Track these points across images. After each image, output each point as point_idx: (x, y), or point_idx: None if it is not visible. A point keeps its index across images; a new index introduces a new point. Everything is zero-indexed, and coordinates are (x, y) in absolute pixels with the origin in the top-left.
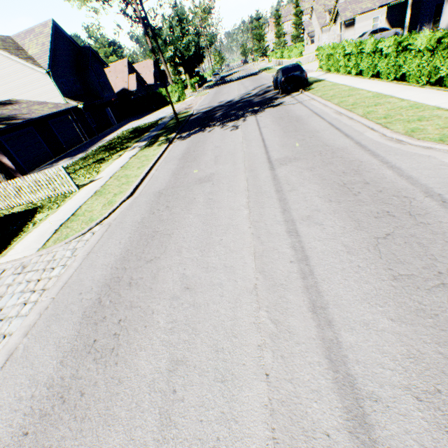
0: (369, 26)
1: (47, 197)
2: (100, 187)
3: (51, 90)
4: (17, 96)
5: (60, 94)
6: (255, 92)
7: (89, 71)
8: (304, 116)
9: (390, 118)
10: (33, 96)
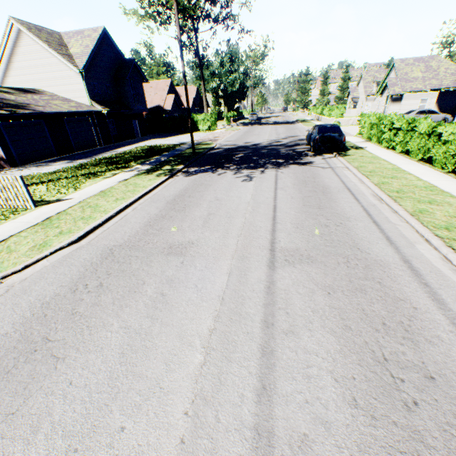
0: (416, 106)
1: None
2: (56, 214)
3: (79, 90)
4: (45, 88)
5: (87, 96)
6: (286, 141)
7: (126, 82)
8: (334, 188)
9: None
10: (60, 91)
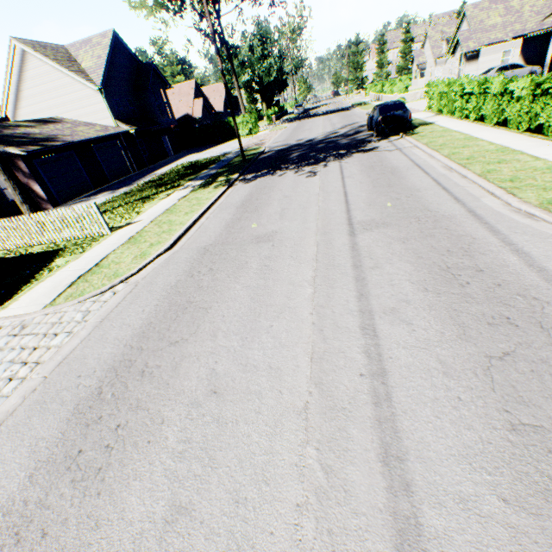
0: (497, 61)
1: (74, 237)
2: (136, 233)
3: (101, 110)
4: (62, 114)
5: (111, 116)
6: (344, 131)
7: (149, 92)
8: (403, 168)
9: (519, 182)
10: (80, 116)
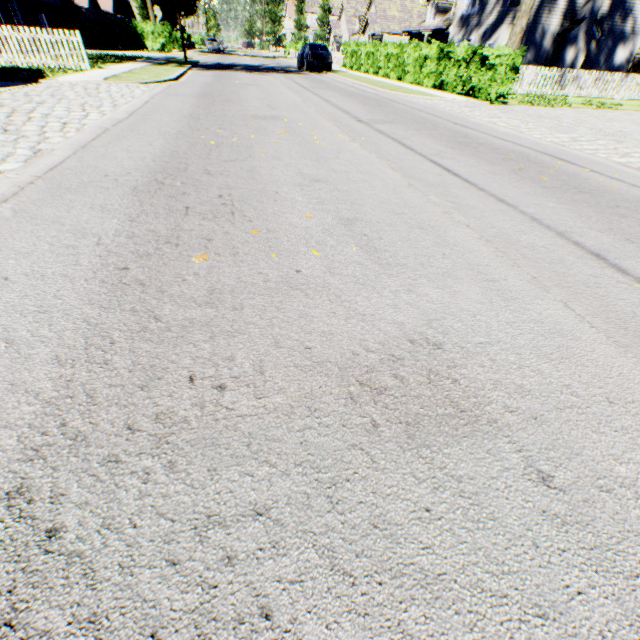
0: None
1: (43, 66)
2: (126, 72)
3: None
4: None
5: None
6: (276, 66)
7: None
8: (328, 81)
9: (385, 87)
10: None
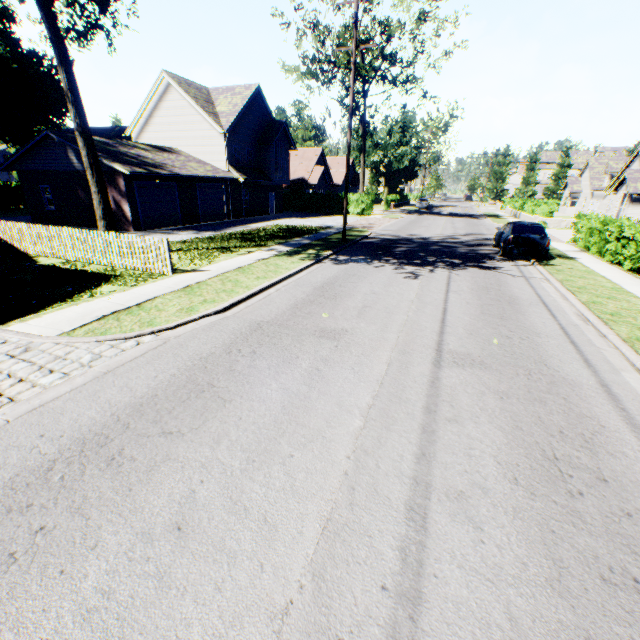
0: None
1: (134, 267)
2: (196, 283)
3: (219, 152)
4: (181, 147)
5: (226, 160)
6: (465, 239)
7: (271, 147)
8: (524, 300)
9: None
10: (197, 152)
